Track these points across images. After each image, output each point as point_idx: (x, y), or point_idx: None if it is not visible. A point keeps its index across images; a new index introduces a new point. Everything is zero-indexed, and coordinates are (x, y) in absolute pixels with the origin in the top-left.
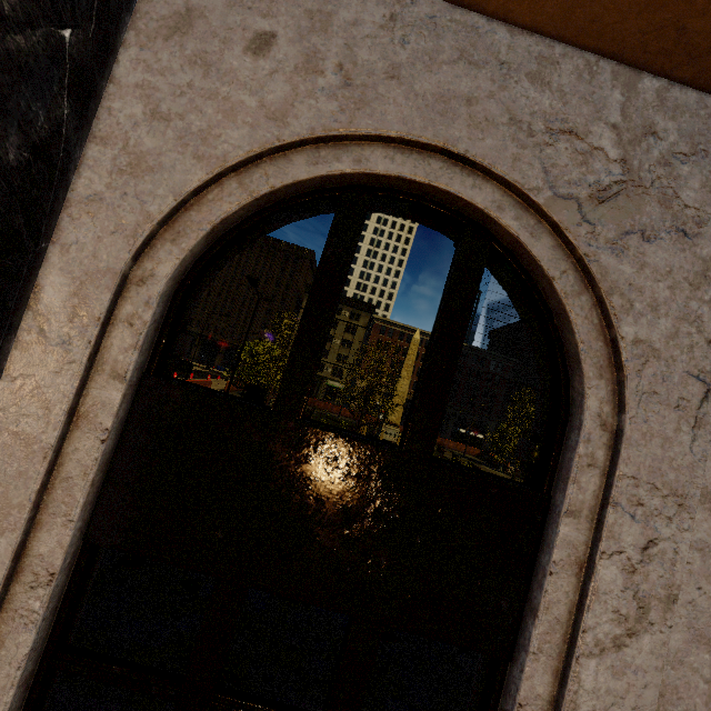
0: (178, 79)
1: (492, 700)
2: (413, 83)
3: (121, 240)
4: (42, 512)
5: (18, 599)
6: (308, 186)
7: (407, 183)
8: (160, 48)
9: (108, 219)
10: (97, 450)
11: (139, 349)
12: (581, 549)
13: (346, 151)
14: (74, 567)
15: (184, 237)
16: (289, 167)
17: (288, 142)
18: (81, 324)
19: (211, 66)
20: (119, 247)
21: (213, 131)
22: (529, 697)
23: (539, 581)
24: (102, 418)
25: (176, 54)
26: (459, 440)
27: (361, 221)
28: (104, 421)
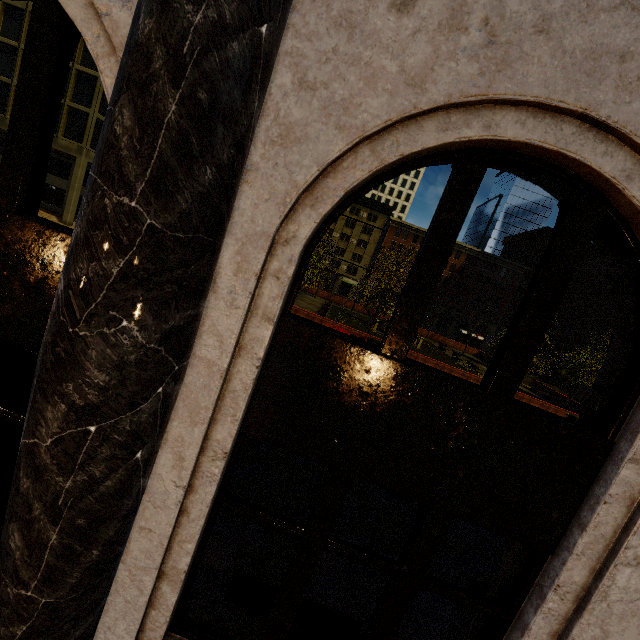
0: (323, 44)
1: (531, 576)
2: (563, 38)
3: (273, 207)
4: (217, 412)
5: (204, 465)
6: (431, 150)
7: (531, 148)
8: (308, 10)
9: (262, 188)
10: (253, 373)
11: (283, 298)
12: (637, 488)
13: (476, 116)
14: (234, 447)
15: (321, 202)
16: (419, 133)
17: (423, 110)
18: (243, 278)
19: (355, 27)
20: (271, 213)
21: (354, 100)
22: (566, 581)
23: (591, 505)
24: (257, 350)
25: (322, 16)
26: (460, 340)
27: (477, 185)
28: (258, 352)
